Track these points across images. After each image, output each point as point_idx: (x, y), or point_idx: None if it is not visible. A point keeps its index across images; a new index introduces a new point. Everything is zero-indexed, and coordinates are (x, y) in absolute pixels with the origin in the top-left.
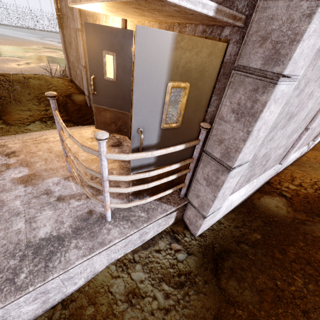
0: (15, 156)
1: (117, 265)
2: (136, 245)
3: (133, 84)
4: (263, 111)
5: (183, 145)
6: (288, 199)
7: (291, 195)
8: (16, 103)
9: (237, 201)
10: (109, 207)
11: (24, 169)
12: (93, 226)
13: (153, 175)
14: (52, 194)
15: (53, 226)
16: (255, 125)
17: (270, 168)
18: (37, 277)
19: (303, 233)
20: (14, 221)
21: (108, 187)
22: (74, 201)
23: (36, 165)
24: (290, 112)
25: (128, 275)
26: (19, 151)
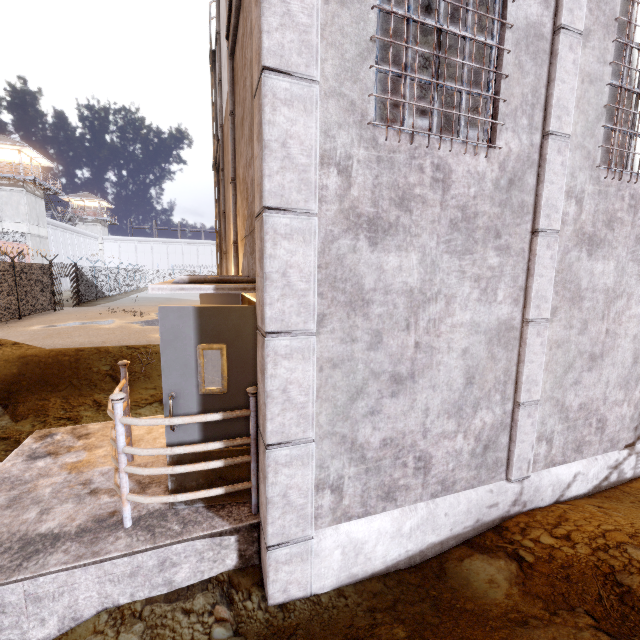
0: (86, 438)
1: (112, 614)
2: (155, 588)
3: (161, 349)
4: (266, 367)
5: (219, 414)
6: (524, 567)
7: (536, 557)
8: (145, 380)
9: (380, 546)
10: (126, 499)
11: (84, 453)
12: (104, 530)
13: (178, 452)
14: (90, 485)
15: (62, 522)
16: (267, 384)
17: (469, 484)
18: (3, 574)
19: (502, 639)
20: (30, 509)
21: (124, 464)
22: (107, 496)
23: (99, 450)
24: (382, 371)
25: (116, 633)
26: (94, 433)
